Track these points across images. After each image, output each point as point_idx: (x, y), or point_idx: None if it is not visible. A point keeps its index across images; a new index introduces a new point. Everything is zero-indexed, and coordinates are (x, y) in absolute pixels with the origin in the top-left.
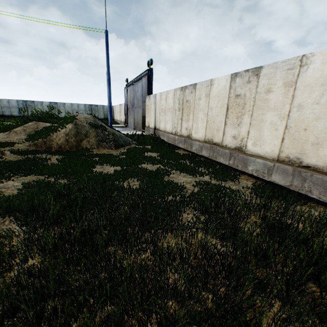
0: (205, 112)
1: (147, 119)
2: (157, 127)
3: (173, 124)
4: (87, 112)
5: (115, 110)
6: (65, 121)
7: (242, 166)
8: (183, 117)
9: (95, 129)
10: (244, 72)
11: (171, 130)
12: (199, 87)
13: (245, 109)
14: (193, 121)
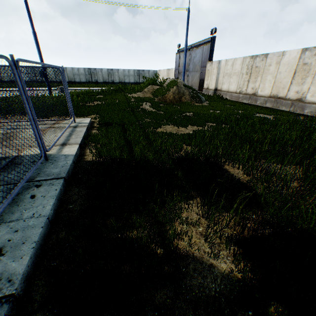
0: (273, 75)
1: (207, 82)
2: (218, 89)
3: (238, 85)
4: (135, 77)
5: (160, 74)
6: (171, 84)
7: (299, 111)
8: (250, 79)
9: (187, 89)
10: (313, 48)
11: (235, 90)
12: (270, 56)
13: (309, 73)
14: (260, 83)
